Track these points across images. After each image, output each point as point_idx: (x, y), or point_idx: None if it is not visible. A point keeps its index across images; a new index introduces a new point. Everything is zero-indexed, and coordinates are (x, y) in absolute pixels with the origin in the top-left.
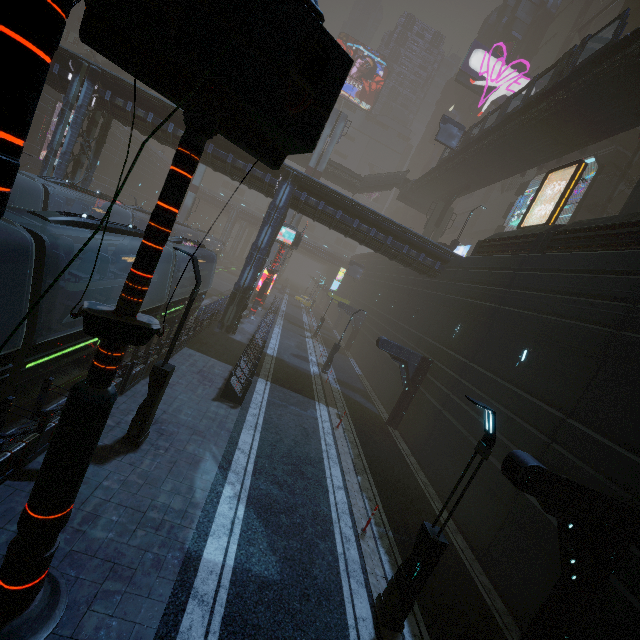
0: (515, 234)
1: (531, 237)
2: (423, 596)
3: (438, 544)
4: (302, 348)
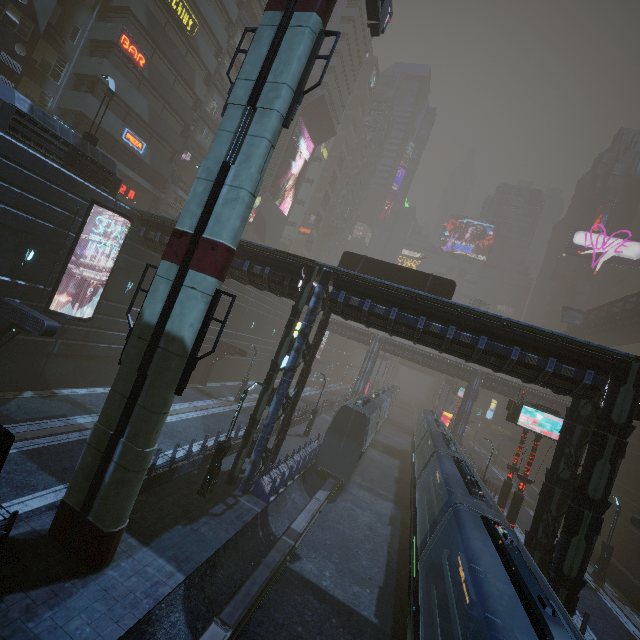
0: None
1: None
2: (614, 583)
3: (609, 546)
4: (493, 473)
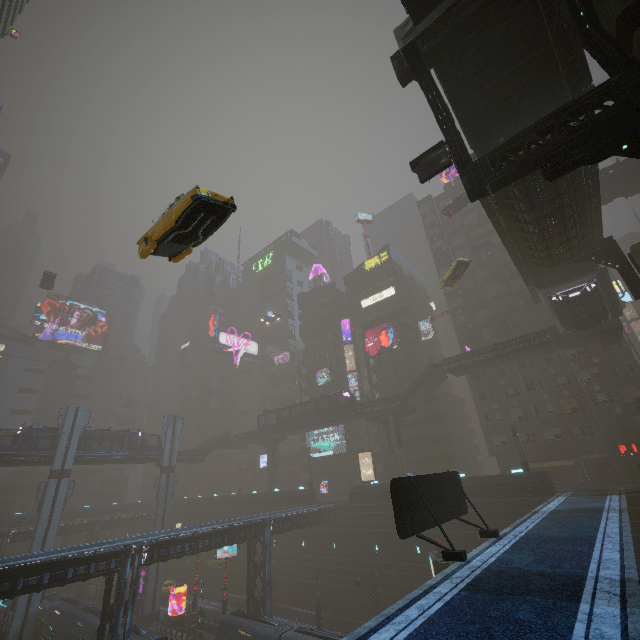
0: (369, 489)
1: (380, 492)
2: None
3: None
4: (281, 630)
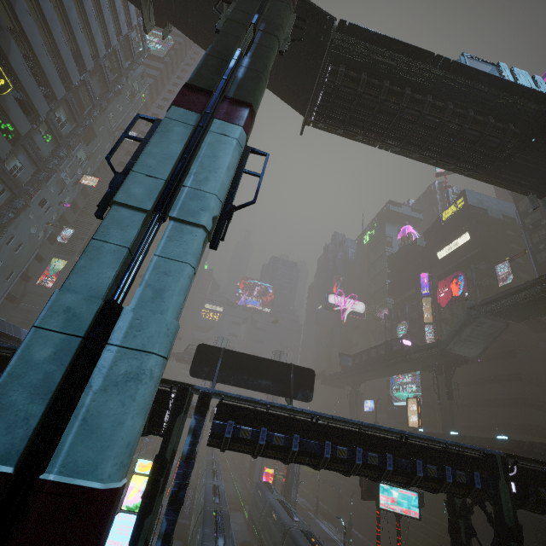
0: None
1: None
2: None
3: None
4: (323, 530)
